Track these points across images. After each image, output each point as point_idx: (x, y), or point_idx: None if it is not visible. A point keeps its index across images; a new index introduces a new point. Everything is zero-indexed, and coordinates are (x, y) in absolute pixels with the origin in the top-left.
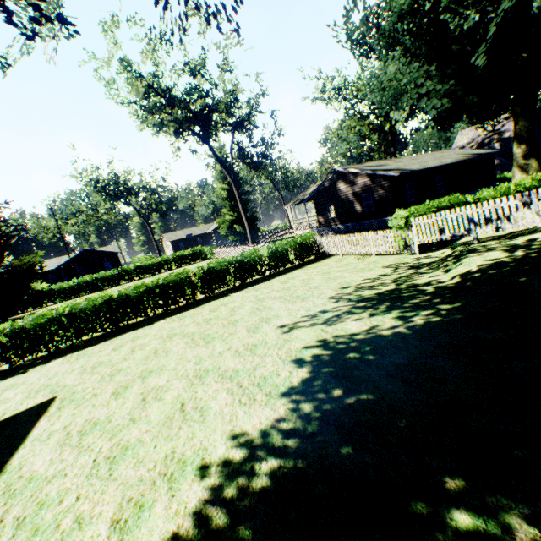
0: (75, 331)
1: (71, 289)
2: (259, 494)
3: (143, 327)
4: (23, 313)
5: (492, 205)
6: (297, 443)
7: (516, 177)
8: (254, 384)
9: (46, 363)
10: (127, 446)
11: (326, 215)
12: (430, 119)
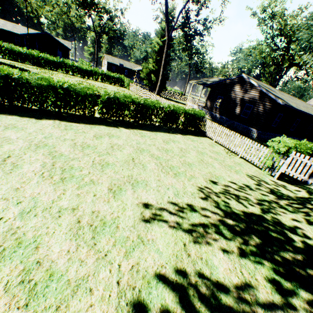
0: None
1: (19, 54)
2: None
3: (30, 118)
4: None
5: None
6: None
7: None
8: None
9: None
10: None
11: (213, 103)
12: None
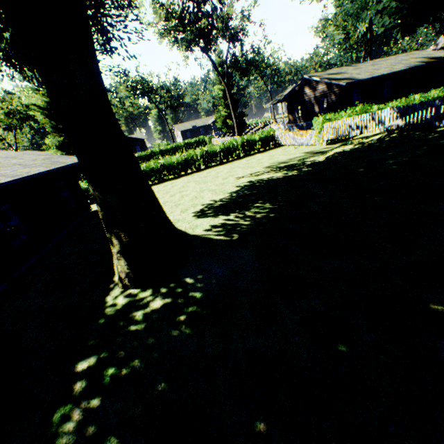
0: None
1: None
2: (216, 206)
3: (174, 180)
4: None
5: (359, 119)
6: (228, 200)
7: None
8: (220, 192)
9: None
10: (180, 204)
11: (294, 115)
12: (397, 25)
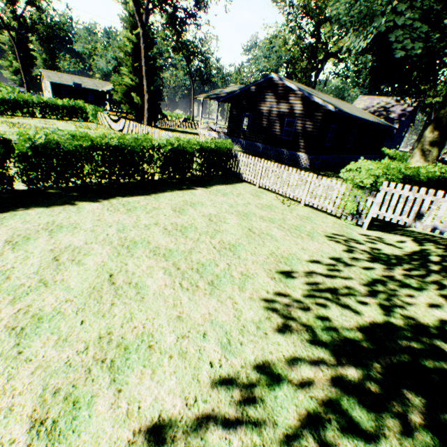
0: None
1: None
2: None
3: None
4: None
5: None
6: None
7: (414, 159)
8: None
9: None
10: None
11: (239, 125)
12: (369, 67)
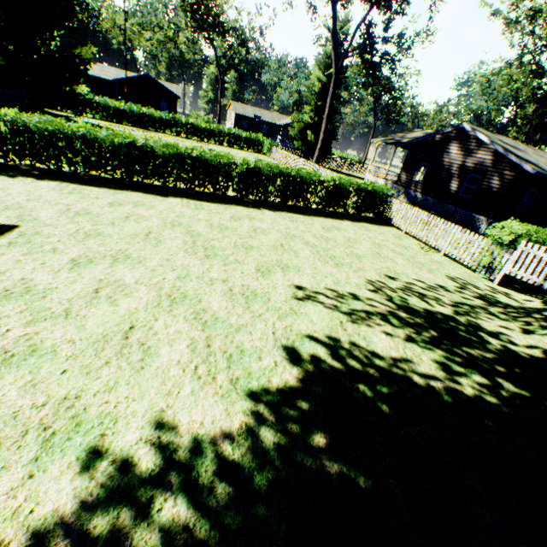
0: (82, 160)
1: (115, 111)
2: None
3: (155, 195)
4: (61, 111)
5: None
6: (228, 497)
7: None
8: (226, 353)
9: (39, 178)
10: (35, 348)
11: (412, 175)
12: None
